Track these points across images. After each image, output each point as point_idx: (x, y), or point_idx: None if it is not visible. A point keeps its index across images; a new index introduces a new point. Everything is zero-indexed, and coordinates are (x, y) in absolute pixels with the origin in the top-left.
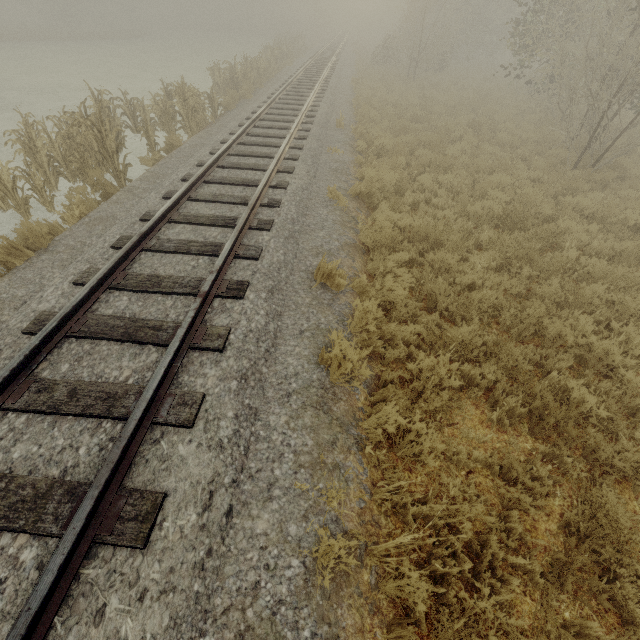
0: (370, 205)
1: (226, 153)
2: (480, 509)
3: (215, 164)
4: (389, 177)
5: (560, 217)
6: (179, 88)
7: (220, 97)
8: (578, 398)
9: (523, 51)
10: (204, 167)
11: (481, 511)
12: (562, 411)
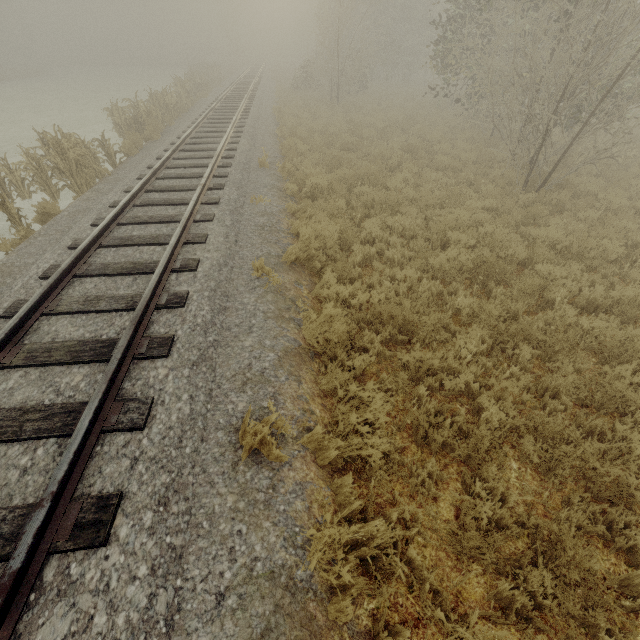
0: (312, 270)
1: (114, 223)
2: None
3: (95, 244)
4: (330, 230)
5: (534, 257)
6: (53, 139)
7: (116, 143)
8: None
9: (447, 70)
10: (74, 254)
11: None
12: None
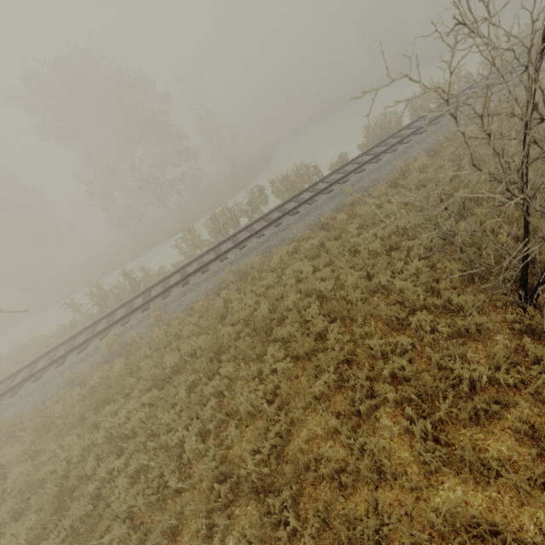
0: (252, 279)
1: (244, 230)
2: (73, 395)
3: (229, 239)
4: (273, 260)
5: (296, 343)
6: (283, 176)
7: (320, 168)
8: (110, 410)
9: None
10: (217, 244)
11: (73, 396)
12: (92, 399)
